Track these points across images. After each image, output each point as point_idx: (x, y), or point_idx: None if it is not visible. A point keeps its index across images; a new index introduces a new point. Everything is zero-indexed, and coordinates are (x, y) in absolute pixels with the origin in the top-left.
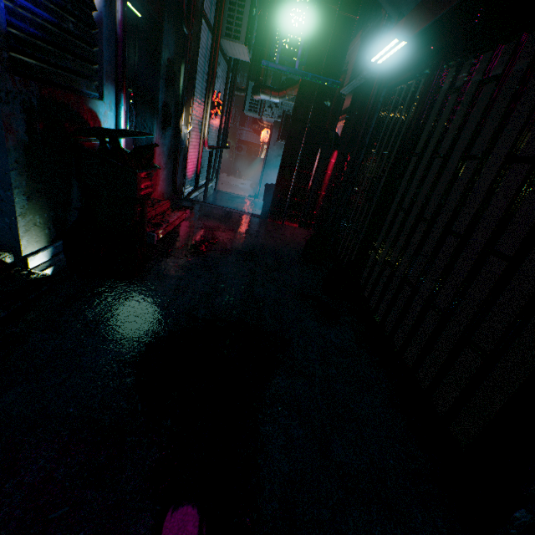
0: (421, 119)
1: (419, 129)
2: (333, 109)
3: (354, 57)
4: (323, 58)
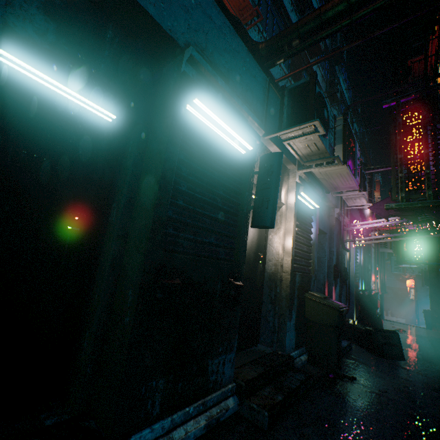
0: None
1: None
2: None
3: None
4: (436, 252)
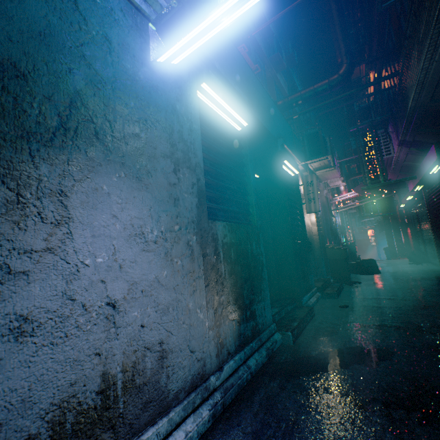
0: (417, 216)
1: (418, 218)
2: (399, 215)
3: (397, 199)
4: (386, 206)
